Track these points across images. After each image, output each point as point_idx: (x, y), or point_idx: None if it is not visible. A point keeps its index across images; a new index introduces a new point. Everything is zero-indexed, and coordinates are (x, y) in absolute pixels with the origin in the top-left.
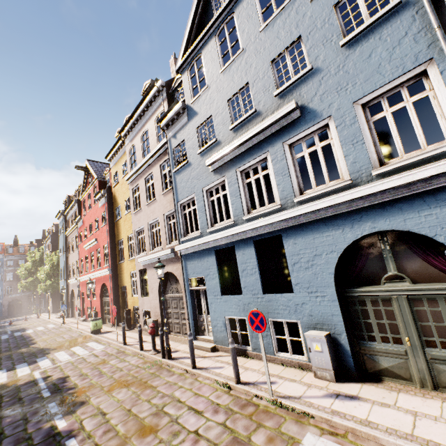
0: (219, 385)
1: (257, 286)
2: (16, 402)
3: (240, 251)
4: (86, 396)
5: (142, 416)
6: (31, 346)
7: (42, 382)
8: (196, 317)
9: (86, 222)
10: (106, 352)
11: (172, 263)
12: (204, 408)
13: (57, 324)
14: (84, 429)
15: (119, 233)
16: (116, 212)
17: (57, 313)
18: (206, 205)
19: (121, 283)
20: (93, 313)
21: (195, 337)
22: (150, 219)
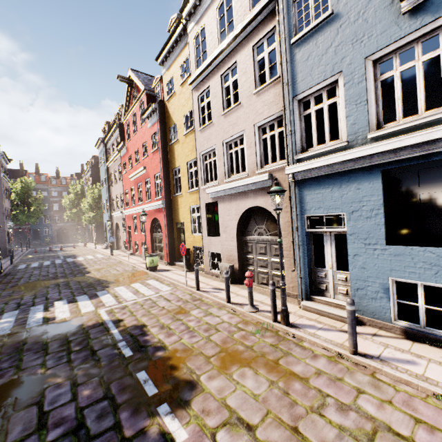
0: None
1: None
2: (89, 357)
3: None
4: (189, 371)
5: None
6: (86, 275)
7: (113, 329)
8: (310, 270)
9: (131, 149)
10: (178, 297)
11: (265, 195)
12: None
13: (105, 255)
14: None
15: (174, 159)
16: (170, 134)
17: (101, 244)
18: (370, 90)
19: (176, 219)
20: (143, 249)
21: (309, 297)
22: (227, 135)
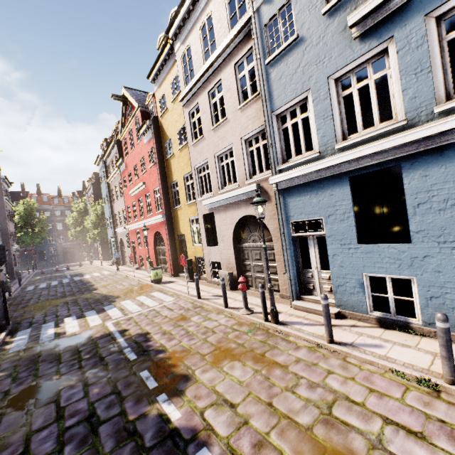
0: (406, 378)
1: (454, 229)
2: (98, 362)
3: (416, 173)
4: (186, 367)
5: (303, 422)
6: (94, 292)
7: (120, 338)
8: (299, 272)
9: (130, 165)
10: (180, 306)
11: None
12: (420, 427)
13: (111, 271)
14: (215, 432)
15: (171, 173)
16: (166, 149)
17: (107, 260)
18: (334, 106)
19: (178, 231)
20: (148, 262)
21: (299, 297)
22: (218, 149)
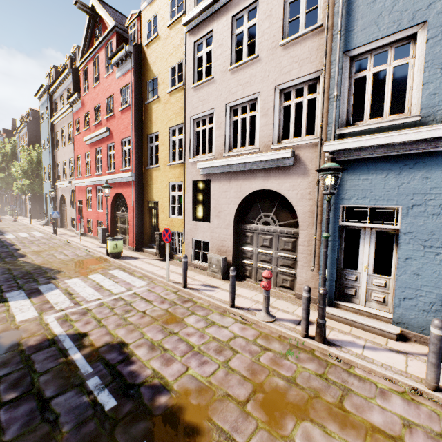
0: None
1: None
2: (35, 415)
3: None
4: (223, 437)
5: None
6: (20, 260)
7: (74, 352)
8: (337, 271)
9: (89, 104)
10: (160, 297)
11: (281, 177)
12: None
13: (45, 233)
14: None
15: (151, 122)
16: (147, 89)
17: (38, 219)
18: None
19: (148, 196)
20: (101, 229)
21: (333, 303)
22: (233, 97)
